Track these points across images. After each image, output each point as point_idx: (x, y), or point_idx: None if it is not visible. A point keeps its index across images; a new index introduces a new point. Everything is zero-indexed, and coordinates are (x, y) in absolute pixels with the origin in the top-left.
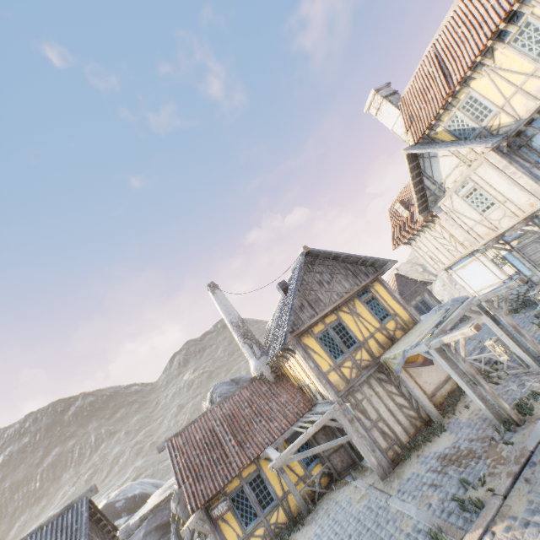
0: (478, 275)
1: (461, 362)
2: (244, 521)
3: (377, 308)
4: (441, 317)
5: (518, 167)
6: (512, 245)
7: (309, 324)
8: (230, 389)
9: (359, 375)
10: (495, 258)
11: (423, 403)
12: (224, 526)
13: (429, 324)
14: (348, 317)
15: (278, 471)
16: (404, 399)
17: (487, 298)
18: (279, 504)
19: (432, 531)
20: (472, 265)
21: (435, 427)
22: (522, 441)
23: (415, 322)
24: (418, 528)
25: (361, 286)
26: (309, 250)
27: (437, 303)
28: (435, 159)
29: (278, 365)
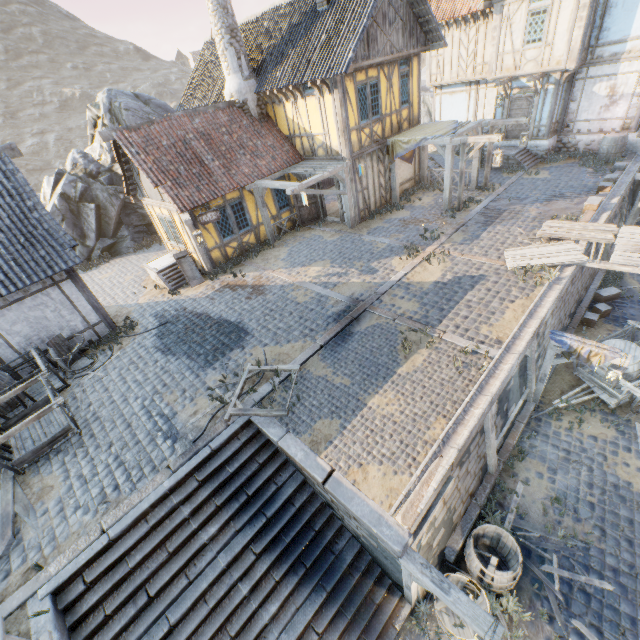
0: (456, 109)
1: (464, 162)
2: (222, 234)
3: (405, 89)
4: (458, 125)
5: (588, 16)
6: (511, 94)
7: (360, 66)
8: (142, 107)
9: (370, 146)
10: (500, 97)
11: (395, 189)
12: (204, 233)
13: (444, 126)
14: (384, 82)
15: (257, 205)
16: (384, 181)
17: (496, 124)
18: (252, 231)
19: (407, 246)
20: (460, 96)
21: (396, 206)
22: (461, 218)
23: (418, 123)
24: (392, 247)
25: (409, 53)
26: None
27: None
28: None
29: (271, 102)
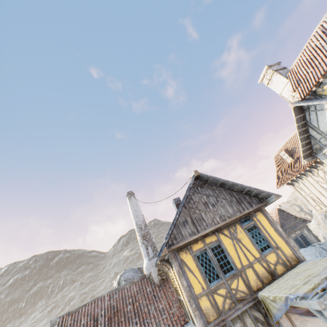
0: None
1: None
2: None
3: (258, 237)
4: None
5: None
6: None
7: (188, 240)
8: (134, 276)
9: (232, 308)
10: None
11: None
12: None
13: (318, 269)
14: (227, 241)
15: None
16: None
17: None
18: None
19: None
20: None
21: None
22: None
23: (298, 260)
24: None
25: (244, 213)
26: (199, 174)
27: (315, 239)
28: (322, 111)
29: (164, 270)
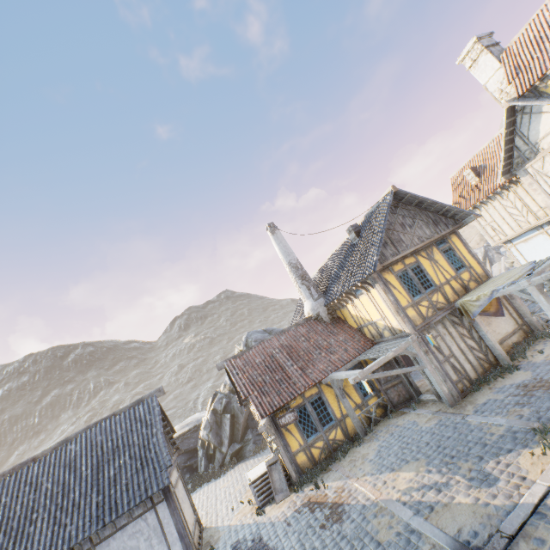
0: (541, 250)
1: None
2: (305, 433)
3: (453, 258)
4: (533, 264)
5: None
6: None
7: (391, 261)
8: (265, 336)
9: (434, 315)
10: None
11: (494, 347)
12: (287, 435)
13: (516, 271)
14: (425, 262)
15: (337, 396)
16: (474, 342)
17: None
18: (337, 425)
19: (537, 428)
20: (537, 239)
21: (507, 367)
22: None
23: (488, 277)
24: (514, 430)
25: (441, 235)
26: (397, 190)
27: None
28: (537, 115)
29: (337, 308)
